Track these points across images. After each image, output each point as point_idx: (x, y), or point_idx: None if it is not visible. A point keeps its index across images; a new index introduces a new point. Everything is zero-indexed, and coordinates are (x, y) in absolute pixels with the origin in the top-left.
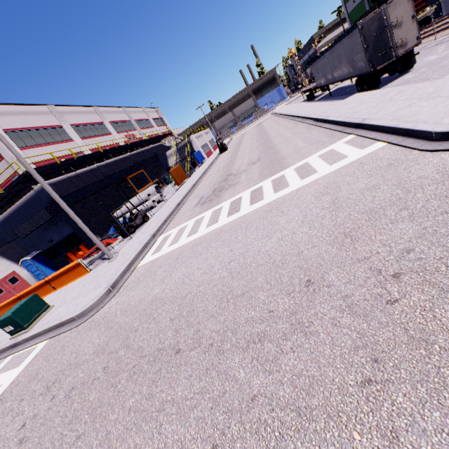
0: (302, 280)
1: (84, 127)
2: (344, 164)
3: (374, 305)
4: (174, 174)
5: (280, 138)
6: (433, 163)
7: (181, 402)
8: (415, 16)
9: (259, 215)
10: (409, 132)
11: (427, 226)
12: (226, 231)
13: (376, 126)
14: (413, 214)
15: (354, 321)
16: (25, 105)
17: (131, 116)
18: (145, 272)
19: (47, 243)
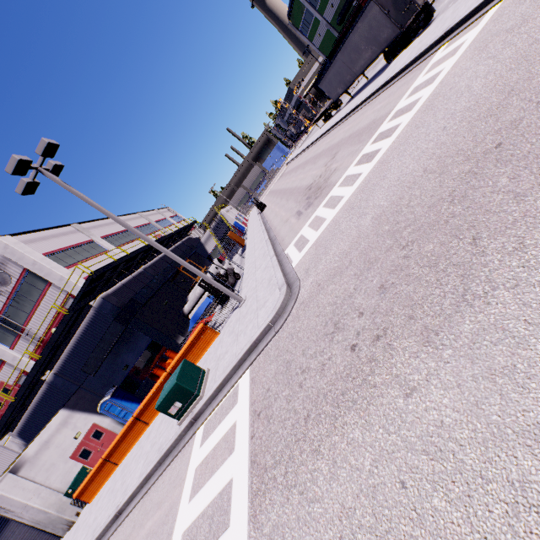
0: None
1: (113, 237)
2: (471, 39)
3: None
4: (233, 237)
5: (338, 137)
6: None
7: None
8: None
9: (419, 118)
10: None
11: None
12: (390, 154)
13: (471, 13)
14: None
15: None
16: (51, 229)
17: (149, 219)
18: (318, 249)
19: (121, 372)
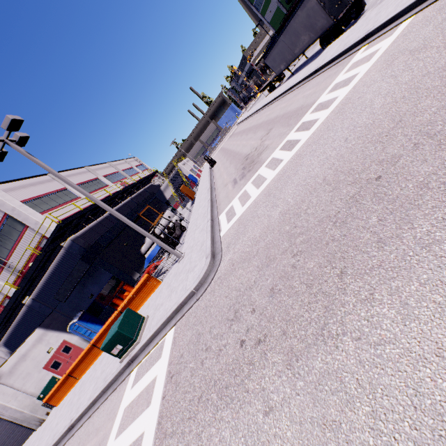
0: None
1: (84, 185)
2: (384, 49)
3: None
4: (184, 191)
5: (275, 113)
6: None
7: (442, 166)
8: None
9: (331, 120)
10: None
11: None
12: (305, 149)
13: (388, 21)
14: None
15: None
16: (30, 178)
17: (117, 168)
18: (239, 226)
19: (88, 299)
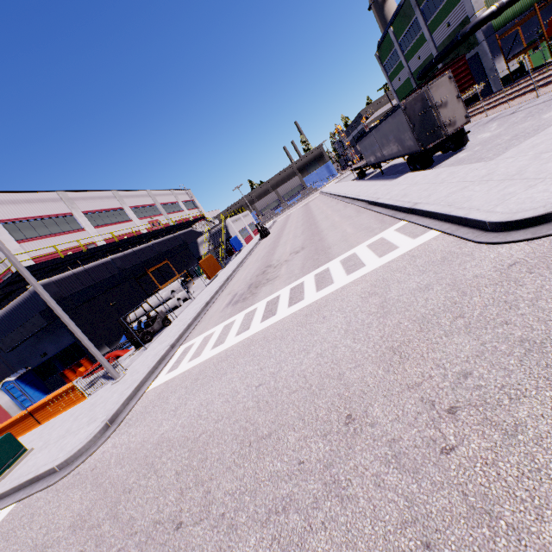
0: (342, 414)
1: (99, 214)
2: (394, 256)
3: (427, 455)
4: (204, 265)
5: (327, 222)
6: (490, 258)
7: None
8: (460, 96)
9: (297, 321)
10: (462, 221)
11: (486, 341)
12: (258, 341)
13: (428, 212)
14: (470, 324)
15: (402, 480)
16: (30, 192)
17: (157, 199)
18: (155, 399)
19: (39, 357)
